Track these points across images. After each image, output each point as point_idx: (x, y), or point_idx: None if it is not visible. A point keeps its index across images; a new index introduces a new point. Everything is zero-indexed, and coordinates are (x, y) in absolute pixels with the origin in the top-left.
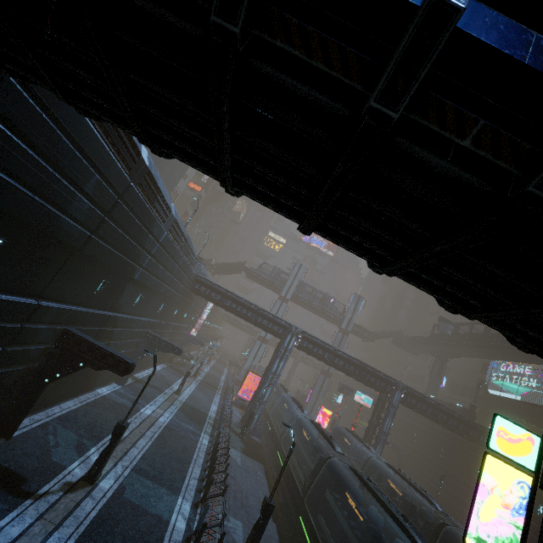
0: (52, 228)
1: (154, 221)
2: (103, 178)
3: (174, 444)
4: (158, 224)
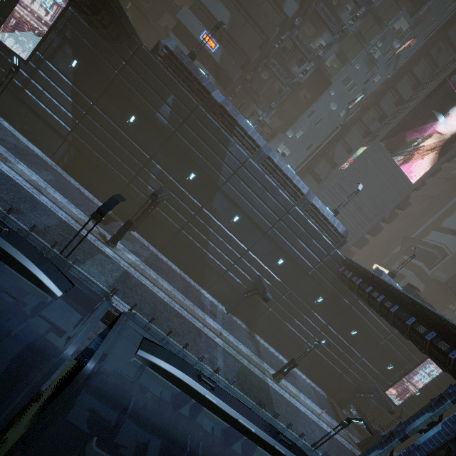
0: (153, 118)
1: (229, 141)
2: (179, 99)
3: (177, 323)
4: (235, 145)
